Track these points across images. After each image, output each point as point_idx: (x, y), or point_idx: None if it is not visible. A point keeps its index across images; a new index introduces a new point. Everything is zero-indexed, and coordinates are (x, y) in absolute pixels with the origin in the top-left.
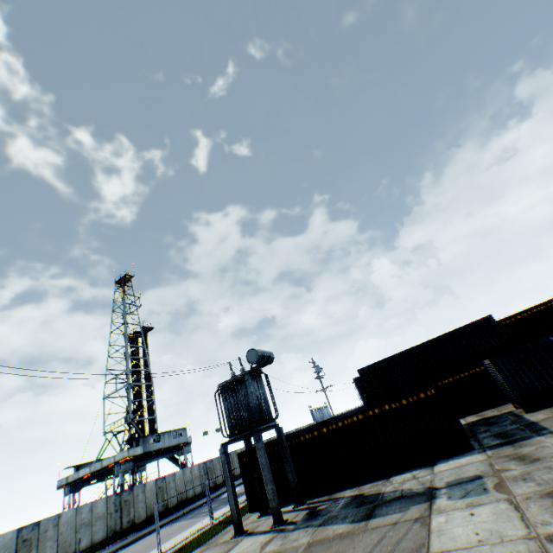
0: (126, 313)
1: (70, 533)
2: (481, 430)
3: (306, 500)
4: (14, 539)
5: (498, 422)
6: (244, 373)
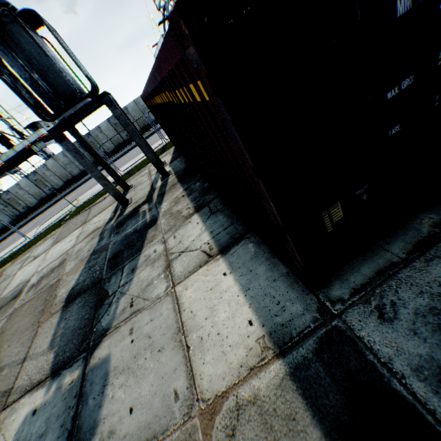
0: None
1: (140, 116)
2: None
3: (168, 175)
4: (109, 125)
5: None
6: None
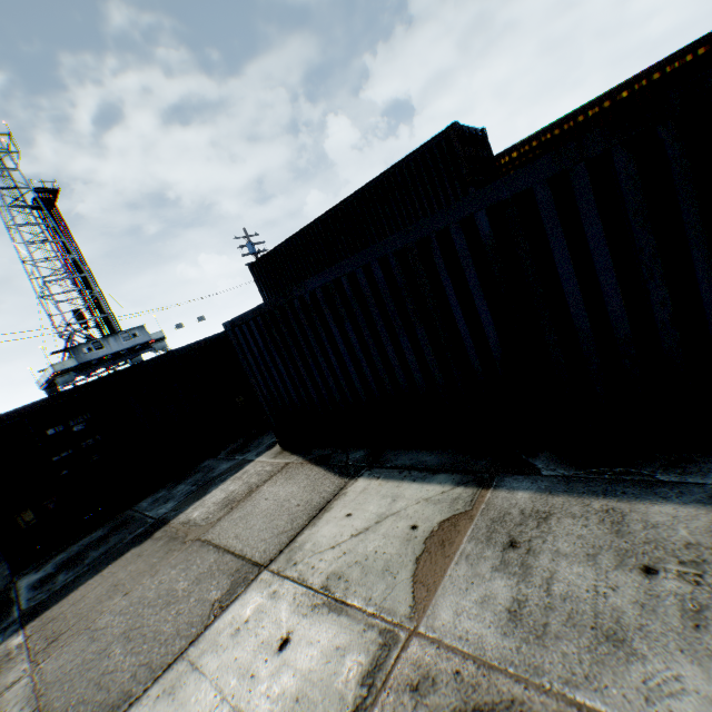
0: None
1: None
2: (196, 469)
3: None
4: None
5: (249, 447)
6: None
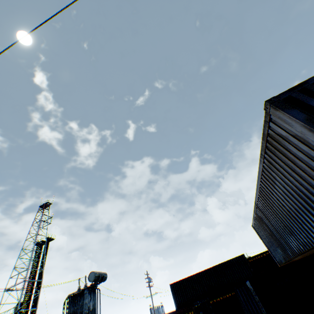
0: (40, 227)
1: None
2: None
3: None
4: None
5: None
6: (85, 288)
